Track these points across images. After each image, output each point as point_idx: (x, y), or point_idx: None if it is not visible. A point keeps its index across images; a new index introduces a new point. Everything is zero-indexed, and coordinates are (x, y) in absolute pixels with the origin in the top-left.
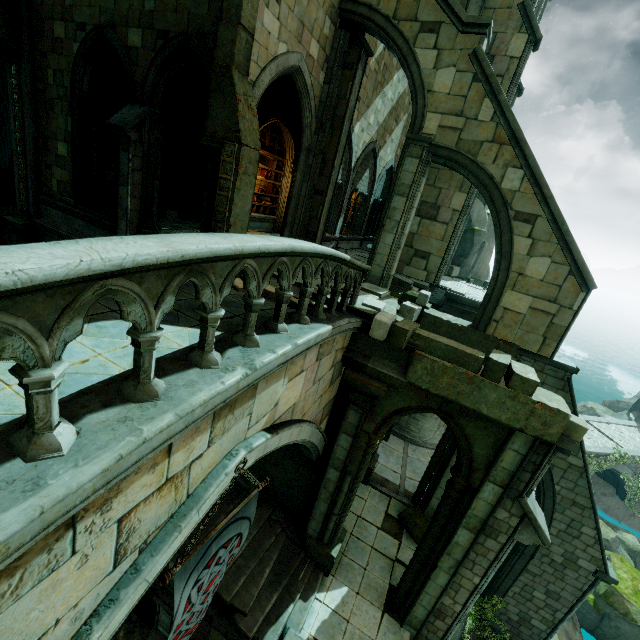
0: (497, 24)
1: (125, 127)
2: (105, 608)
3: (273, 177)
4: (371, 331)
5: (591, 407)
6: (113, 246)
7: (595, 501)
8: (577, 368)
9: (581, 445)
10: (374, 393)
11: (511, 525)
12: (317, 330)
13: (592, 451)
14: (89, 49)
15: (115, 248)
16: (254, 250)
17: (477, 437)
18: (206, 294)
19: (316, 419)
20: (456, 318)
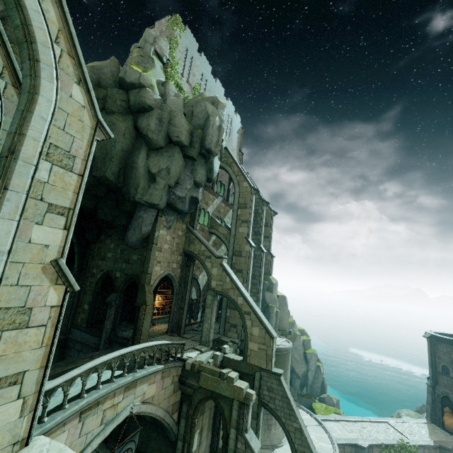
0: (240, 242)
1: (111, 302)
2: (97, 435)
3: (170, 297)
4: (185, 366)
5: (397, 412)
6: (112, 354)
7: (311, 449)
8: (280, 373)
9: (295, 414)
10: (189, 393)
11: (243, 450)
12: (157, 367)
13: (381, 442)
14: (103, 276)
15: (112, 355)
16: (135, 349)
17: (224, 406)
18: (125, 360)
19: (168, 410)
20: (239, 356)
